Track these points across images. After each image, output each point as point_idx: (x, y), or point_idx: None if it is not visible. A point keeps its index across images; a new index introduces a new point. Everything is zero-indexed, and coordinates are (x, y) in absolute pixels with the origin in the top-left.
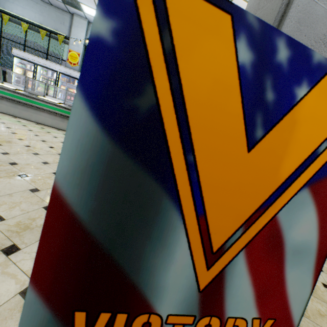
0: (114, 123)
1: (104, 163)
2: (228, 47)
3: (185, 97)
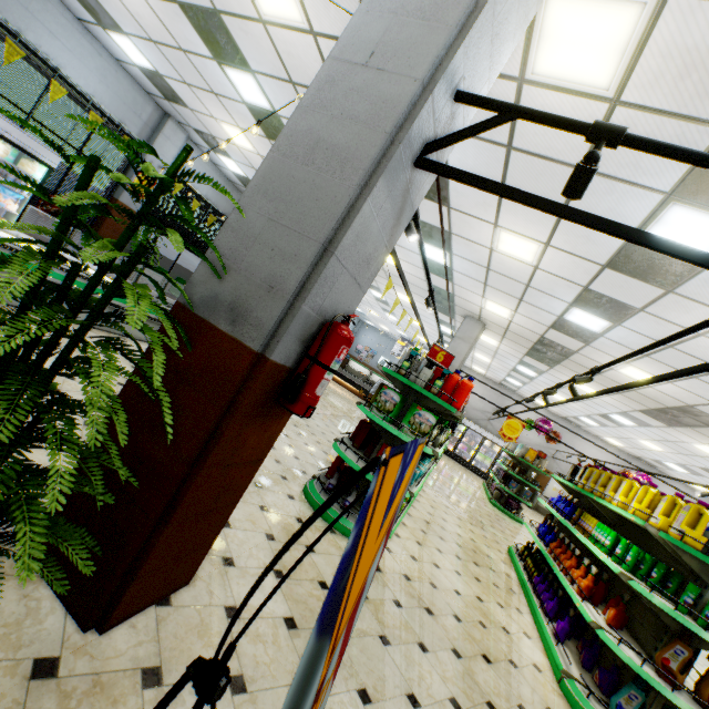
0: (325, 620)
1: (306, 669)
2: (395, 476)
3: (366, 541)
